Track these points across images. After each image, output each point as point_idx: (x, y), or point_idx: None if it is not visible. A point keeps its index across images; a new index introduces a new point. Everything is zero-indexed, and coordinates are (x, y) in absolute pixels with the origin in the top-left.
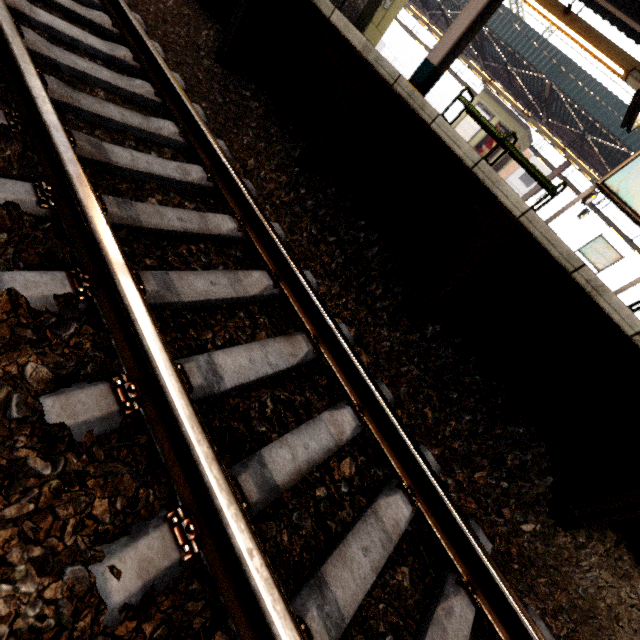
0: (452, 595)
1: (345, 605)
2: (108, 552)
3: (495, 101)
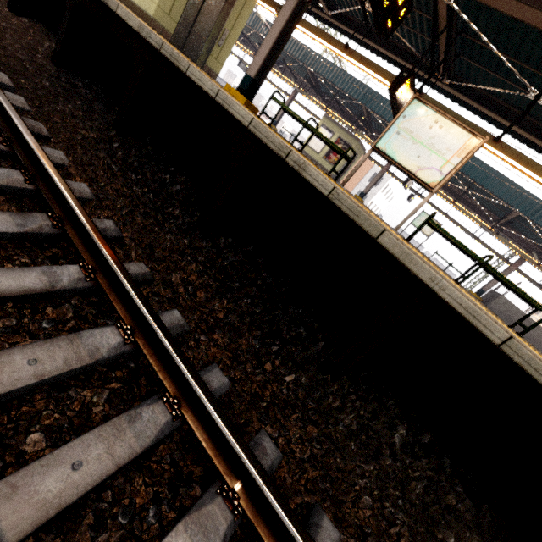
0: (146, 405)
1: None
2: None
3: (333, 123)
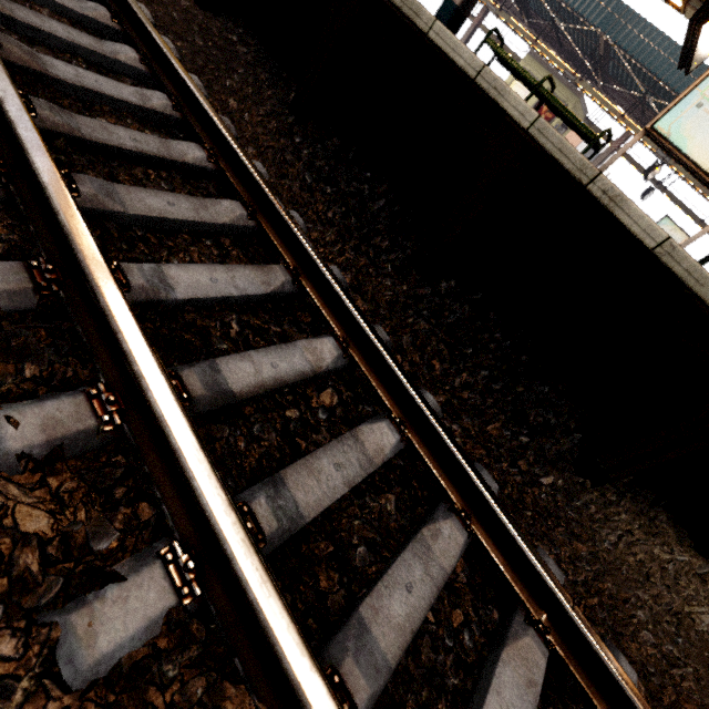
0: (441, 519)
1: (306, 507)
2: (8, 407)
3: (542, 65)
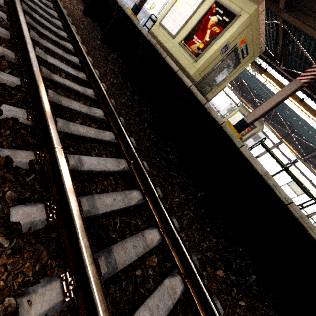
0: None
1: None
2: None
3: (247, 111)
